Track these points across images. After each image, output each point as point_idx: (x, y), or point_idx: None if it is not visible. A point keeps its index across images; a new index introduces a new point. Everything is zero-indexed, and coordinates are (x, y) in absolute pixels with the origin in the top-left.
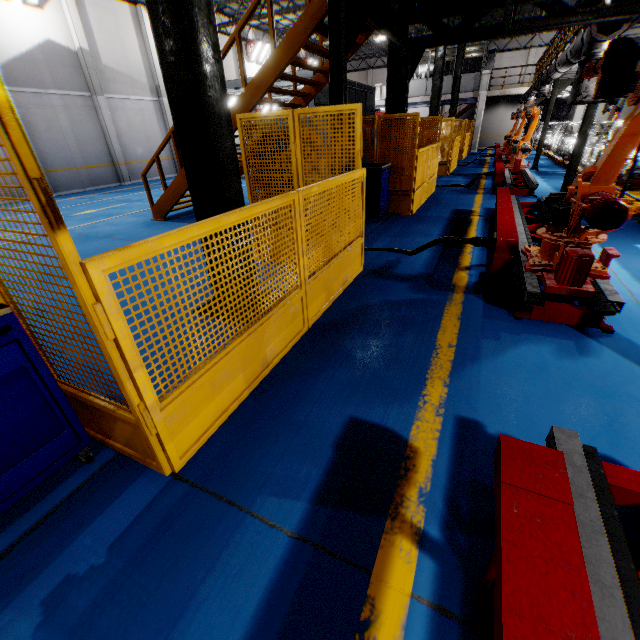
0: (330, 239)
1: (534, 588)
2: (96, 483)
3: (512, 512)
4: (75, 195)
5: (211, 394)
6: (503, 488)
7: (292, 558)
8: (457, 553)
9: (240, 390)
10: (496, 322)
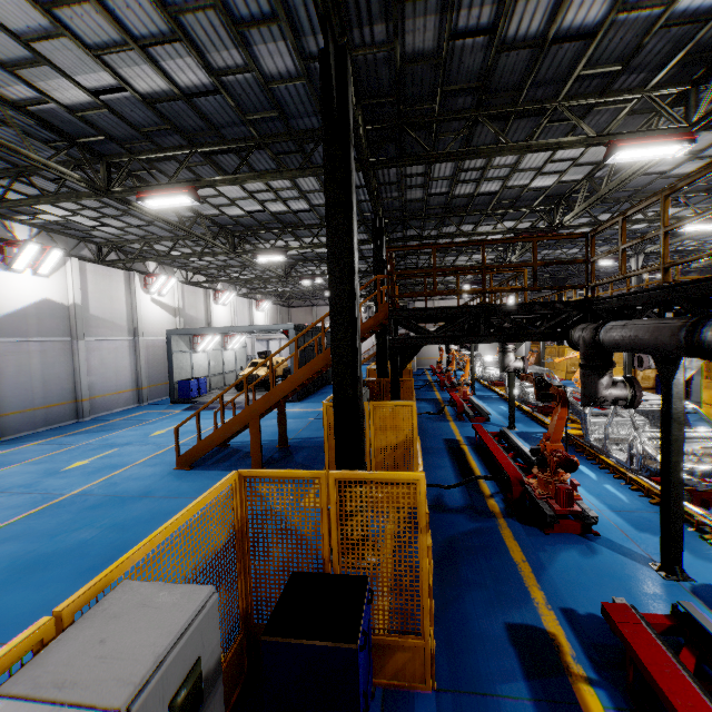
0: None
1: (649, 654)
2: (390, 710)
3: (626, 632)
4: (30, 439)
5: None
6: (617, 624)
7: (540, 710)
8: (609, 681)
9: None
10: (537, 538)
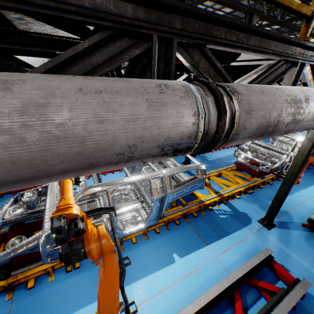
0: None
1: None
2: None
3: None
4: None
5: None
6: None
7: None
8: None
9: None
10: None
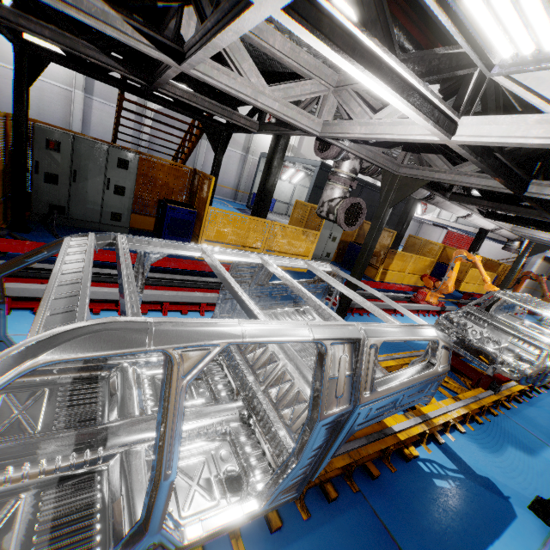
0: None
1: None
2: None
3: None
4: None
5: None
6: None
7: None
8: None
9: None
10: None
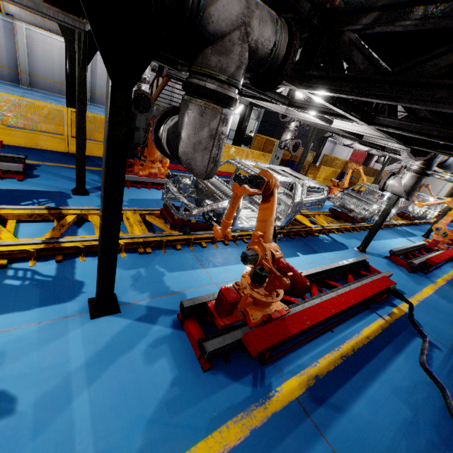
0: (93, 133)
1: None
2: None
3: None
4: None
5: (10, 135)
6: None
7: None
8: None
9: (23, 143)
10: None
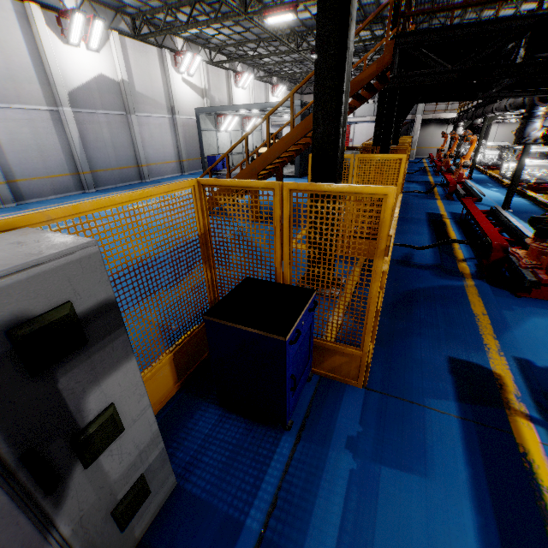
0: None
1: None
2: (322, 392)
3: None
4: (112, 190)
5: None
6: None
7: (465, 427)
8: None
9: None
10: (505, 299)
